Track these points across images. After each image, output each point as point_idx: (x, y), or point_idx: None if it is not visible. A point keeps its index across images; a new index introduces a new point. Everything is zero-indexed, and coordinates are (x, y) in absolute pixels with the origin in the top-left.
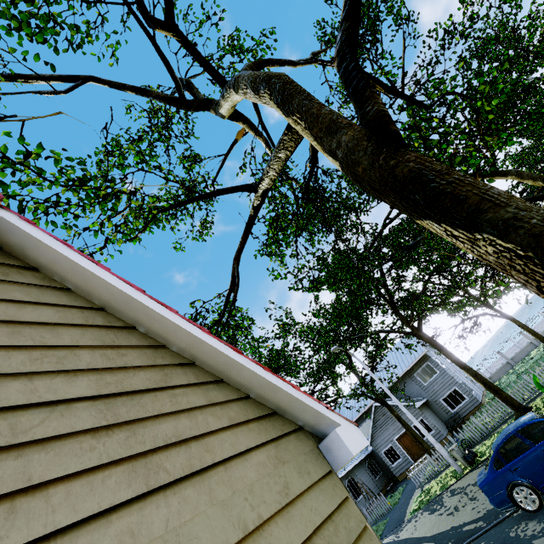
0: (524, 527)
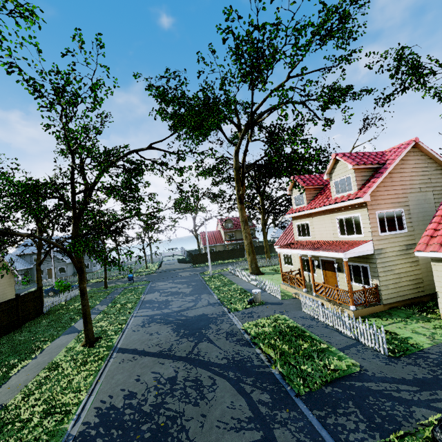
0: (46, 297)
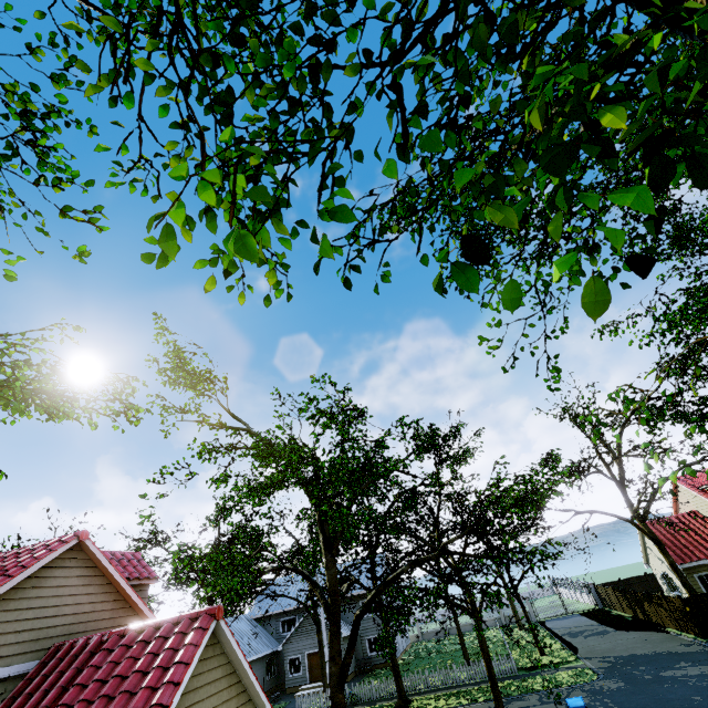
0: None
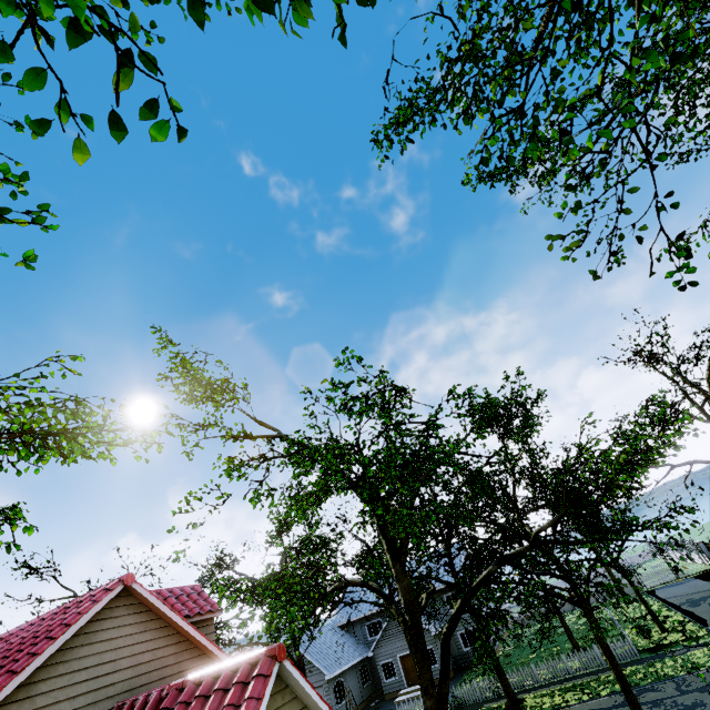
0: None
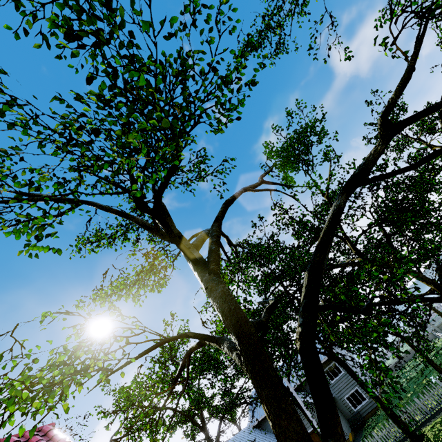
0: None
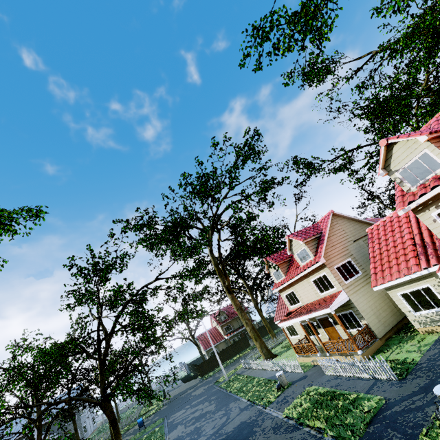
0: None
